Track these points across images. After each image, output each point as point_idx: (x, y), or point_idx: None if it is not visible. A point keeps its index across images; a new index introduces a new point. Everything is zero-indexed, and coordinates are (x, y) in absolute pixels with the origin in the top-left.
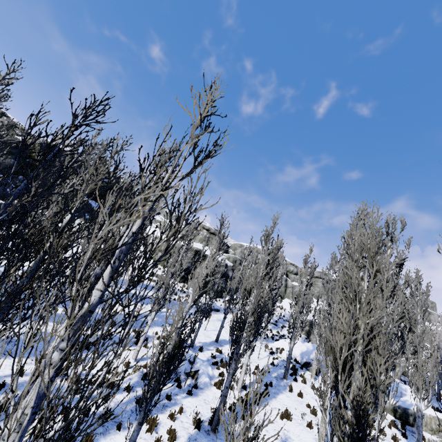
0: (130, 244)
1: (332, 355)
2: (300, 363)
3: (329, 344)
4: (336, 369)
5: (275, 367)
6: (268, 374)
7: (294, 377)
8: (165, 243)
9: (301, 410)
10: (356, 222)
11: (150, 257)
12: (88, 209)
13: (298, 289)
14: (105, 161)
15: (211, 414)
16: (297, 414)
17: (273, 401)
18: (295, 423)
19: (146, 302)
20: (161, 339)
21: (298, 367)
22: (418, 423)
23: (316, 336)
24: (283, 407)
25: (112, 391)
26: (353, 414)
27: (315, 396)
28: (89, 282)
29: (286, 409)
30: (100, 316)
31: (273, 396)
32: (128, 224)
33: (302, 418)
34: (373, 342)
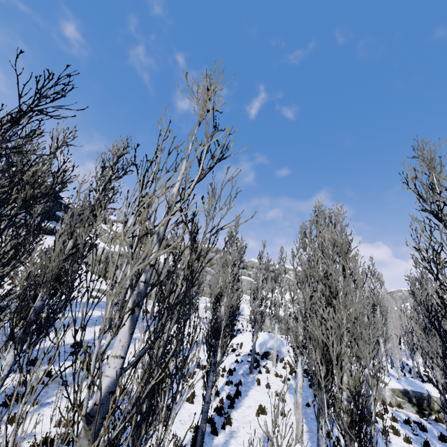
0: (149, 281)
1: (320, 350)
2: (259, 354)
3: (316, 340)
4: (326, 363)
5: (239, 364)
6: (235, 373)
7: (258, 369)
8: (187, 272)
9: (272, 401)
10: (315, 219)
11: (171, 292)
12: (27, 226)
13: (246, 282)
14: (44, 160)
15: (191, 434)
16: (270, 406)
17: (246, 400)
18: (270, 415)
19: (90, 324)
20: (141, 374)
21: (259, 358)
22: (367, 385)
23: (267, 324)
24: (256, 403)
25: (67, 446)
26: (349, 402)
27: (280, 382)
28: (27, 320)
29: (260, 405)
30: (32, 354)
31: (244, 394)
32: (74, 239)
33: (275, 409)
34: (354, 331)
